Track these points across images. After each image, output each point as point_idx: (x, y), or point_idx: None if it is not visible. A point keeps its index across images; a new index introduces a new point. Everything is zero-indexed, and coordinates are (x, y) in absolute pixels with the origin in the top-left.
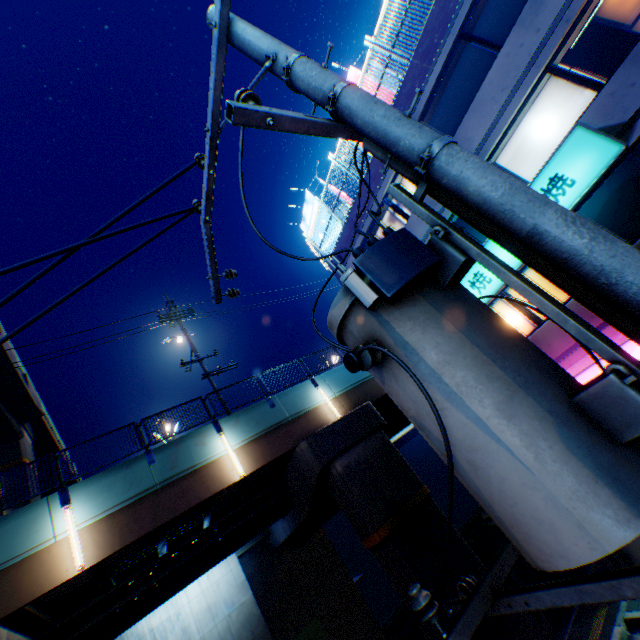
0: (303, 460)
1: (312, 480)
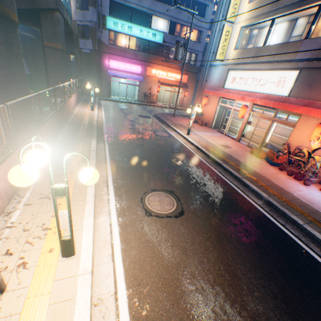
0: None
1: (44, 6)
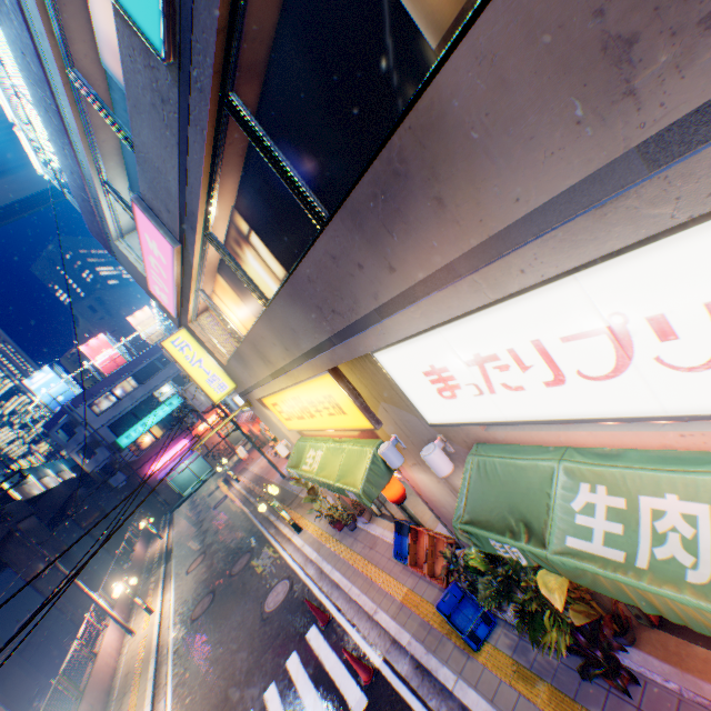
0: (60, 492)
1: (64, 501)
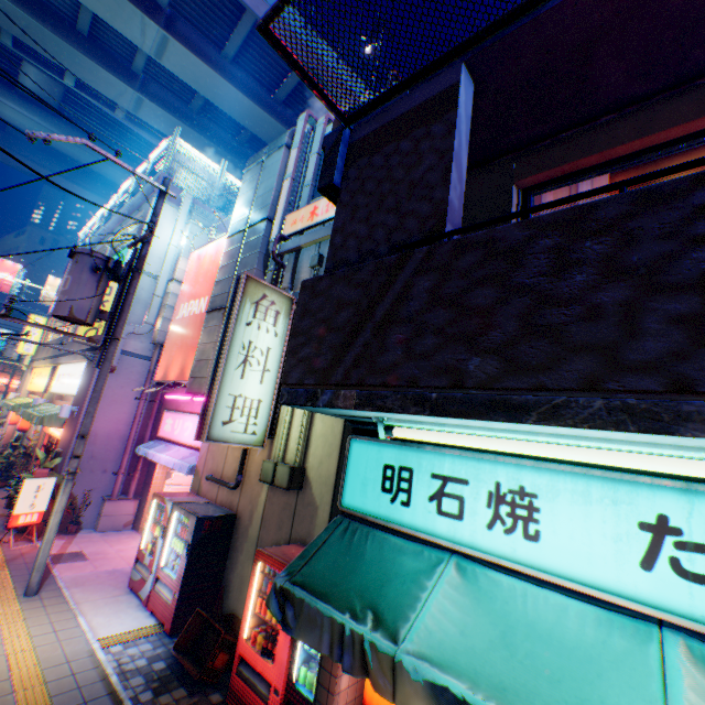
0: None
1: None
